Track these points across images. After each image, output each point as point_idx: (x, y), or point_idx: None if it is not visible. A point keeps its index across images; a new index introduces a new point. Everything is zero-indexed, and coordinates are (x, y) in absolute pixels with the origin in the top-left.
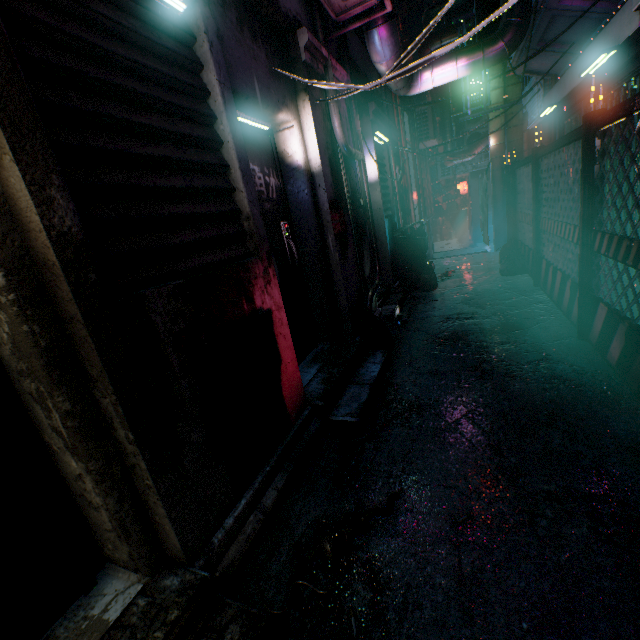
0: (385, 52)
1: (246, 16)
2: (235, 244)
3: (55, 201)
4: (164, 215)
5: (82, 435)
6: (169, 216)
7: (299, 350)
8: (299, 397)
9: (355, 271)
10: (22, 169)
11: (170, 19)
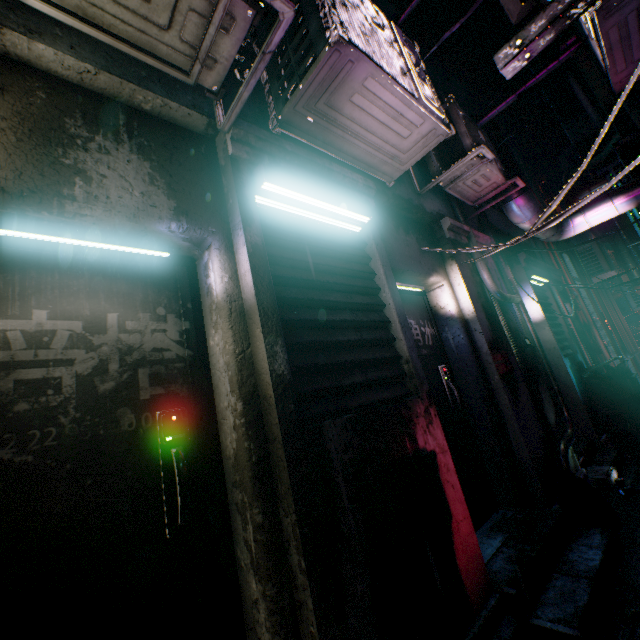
0: (525, 214)
1: (400, 222)
2: (396, 384)
3: (277, 354)
4: (341, 361)
5: (265, 551)
6: (344, 362)
7: (472, 511)
8: (479, 574)
9: (533, 416)
10: (264, 336)
11: (351, 238)
